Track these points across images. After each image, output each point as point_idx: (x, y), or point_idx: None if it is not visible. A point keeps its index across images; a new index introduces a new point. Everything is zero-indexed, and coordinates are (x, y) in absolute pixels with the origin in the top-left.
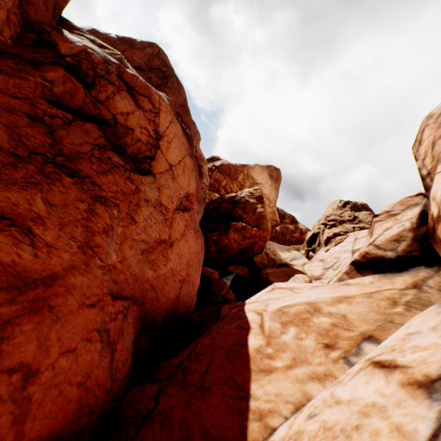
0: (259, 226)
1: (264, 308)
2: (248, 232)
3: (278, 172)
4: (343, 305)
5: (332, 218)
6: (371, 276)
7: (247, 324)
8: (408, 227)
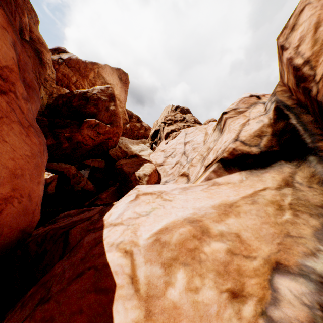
0: (112, 123)
1: (133, 238)
2: (102, 129)
3: (127, 76)
4: (232, 219)
5: (169, 118)
6: (238, 173)
7: (109, 281)
8: (267, 122)
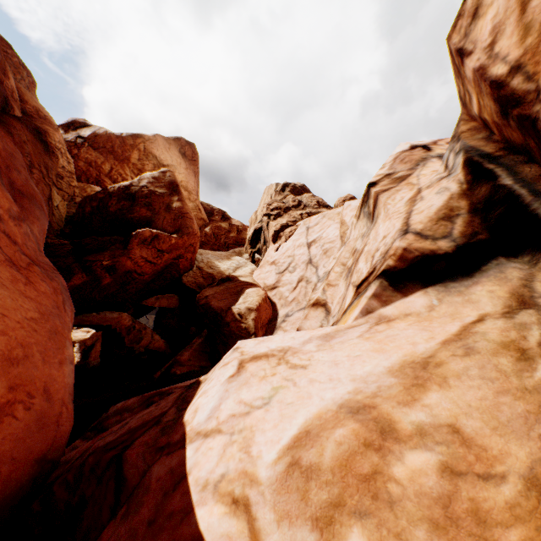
0: (181, 230)
1: (244, 464)
2: (165, 243)
3: (194, 149)
4: (435, 394)
5: (275, 206)
6: (422, 294)
7: None
8: (457, 190)
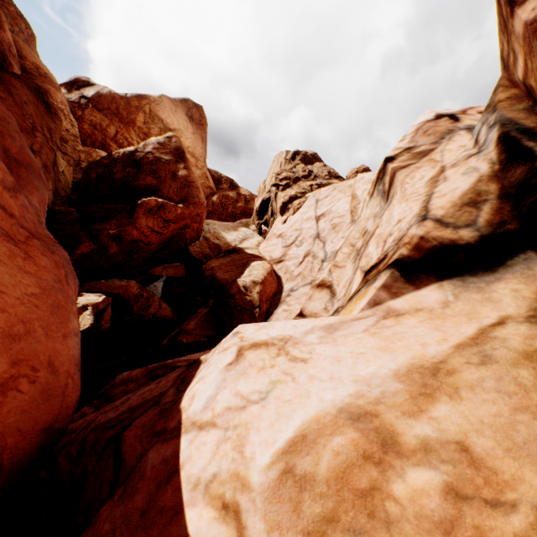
0: (187, 200)
1: (237, 465)
2: (171, 213)
3: (201, 111)
4: (444, 406)
5: (285, 176)
6: (437, 287)
7: None
8: (488, 171)
